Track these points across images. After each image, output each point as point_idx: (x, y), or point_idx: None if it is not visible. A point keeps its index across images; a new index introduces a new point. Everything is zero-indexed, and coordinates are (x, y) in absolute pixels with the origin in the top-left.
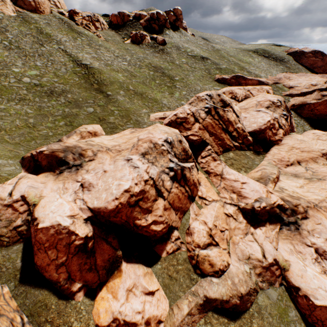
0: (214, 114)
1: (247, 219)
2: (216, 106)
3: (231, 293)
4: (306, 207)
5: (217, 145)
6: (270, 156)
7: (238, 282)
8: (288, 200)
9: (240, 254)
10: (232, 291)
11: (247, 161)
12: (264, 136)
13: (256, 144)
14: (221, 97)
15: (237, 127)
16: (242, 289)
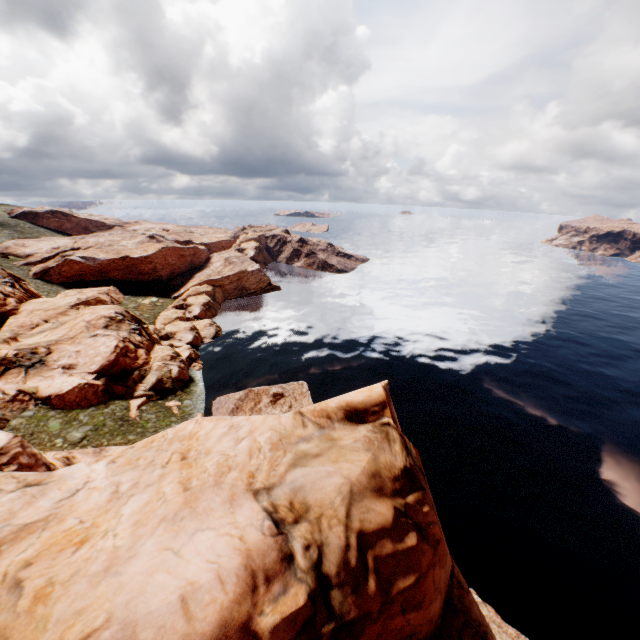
0: None
1: None
2: None
3: None
4: (48, 346)
5: None
6: (7, 327)
7: None
8: (27, 348)
9: None
10: None
11: None
12: None
13: None
14: None
15: None
16: None
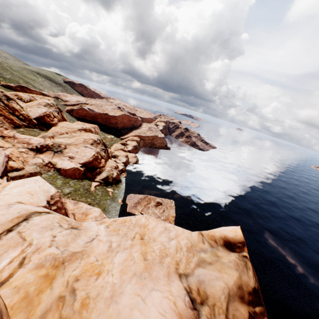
0: (0, 102)
1: (35, 153)
2: (1, 97)
3: (26, 173)
4: (66, 145)
5: (9, 123)
6: (51, 131)
7: (30, 170)
8: (57, 143)
9: (31, 164)
10: (26, 172)
11: (35, 132)
12: (45, 120)
13: (41, 126)
14: (5, 93)
15: (23, 113)
16: (32, 171)
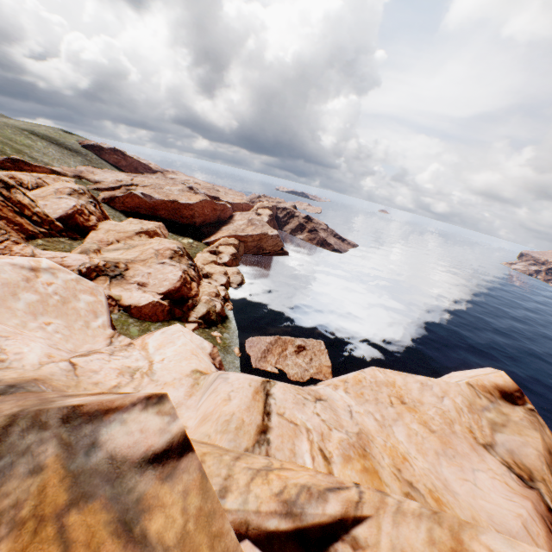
0: None
1: None
2: None
3: None
4: (126, 263)
5: (16, 231)
6: (90, 240)
7: None
8: (111, 261)
9: None
10: None
11: (64, 245)
12: (77, 221)
13: (71, 231)
14: None
15: (38, 212)
16: None
